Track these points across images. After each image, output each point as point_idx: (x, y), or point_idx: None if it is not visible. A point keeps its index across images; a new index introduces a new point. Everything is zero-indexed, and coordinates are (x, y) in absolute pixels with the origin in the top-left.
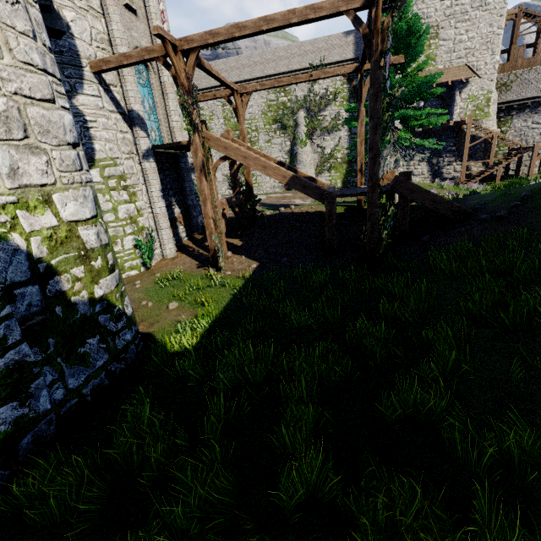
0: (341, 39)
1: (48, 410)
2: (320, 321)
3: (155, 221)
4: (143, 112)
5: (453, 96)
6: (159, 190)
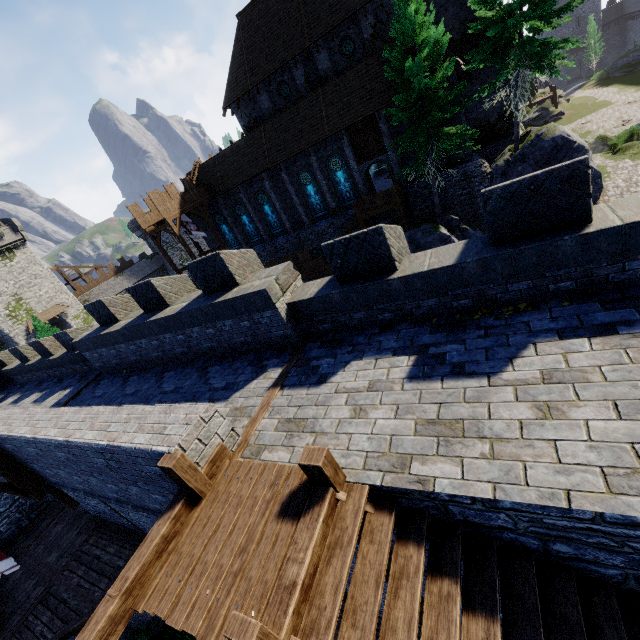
0: None
1: None
2: None
3: None
4: None
5: (64, 320)
6: None
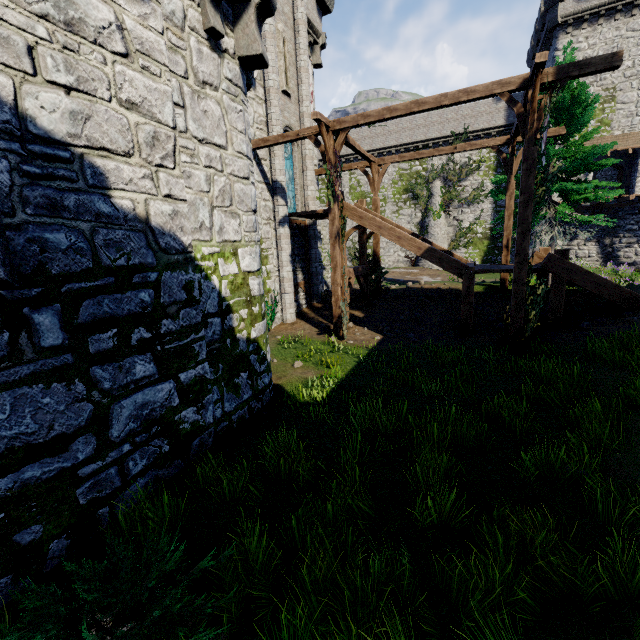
0: (491, 105)
1: (211, 423)
2: (453, 394)
3: (280, 284)
4: (285, 183)
5: (635, 166)
6: (289, 255)
